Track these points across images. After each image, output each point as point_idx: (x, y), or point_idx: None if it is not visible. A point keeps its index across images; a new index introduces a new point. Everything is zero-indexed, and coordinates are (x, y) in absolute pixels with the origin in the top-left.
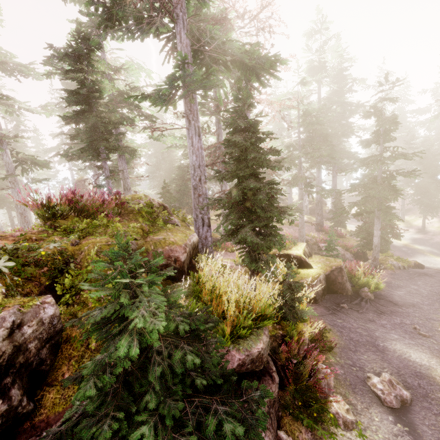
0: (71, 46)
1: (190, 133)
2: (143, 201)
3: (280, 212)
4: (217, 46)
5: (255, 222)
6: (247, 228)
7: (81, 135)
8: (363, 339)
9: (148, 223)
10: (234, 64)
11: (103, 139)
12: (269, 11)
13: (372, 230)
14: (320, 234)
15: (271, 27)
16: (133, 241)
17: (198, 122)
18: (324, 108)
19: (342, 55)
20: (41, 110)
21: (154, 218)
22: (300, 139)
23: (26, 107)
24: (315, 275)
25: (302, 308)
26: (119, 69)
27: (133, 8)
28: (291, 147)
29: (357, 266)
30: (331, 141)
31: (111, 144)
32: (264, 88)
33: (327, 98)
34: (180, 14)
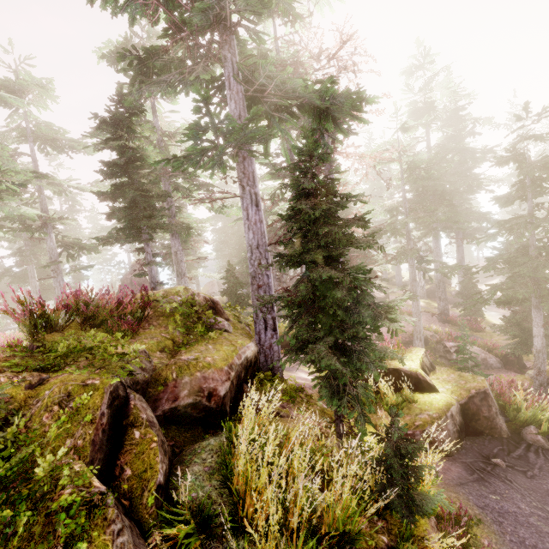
0: (110, 112)
1: (245, 203)
2: (180, 298)
3: (375, 315)
4: (276, 88)
5: (335, 332)
6: (321, 344)
7: (117, 214)
8: (545, 542)
9: (182, 331)
10: (302, 109)
11: (145, 217)
12: (351, 46)
13: (529, 324)
14: (445, 327)
15: (355, 64)
16: (148, 365)
17: (255, 187)
18: (436, 158)
19: (456, 91)
20: (91, 187)
21: (193, 323)
22: (405, 200)
23: (74, 185)
24: (442, 406)
25: (424, 489)
26: (174, 134)
27: (174, 58)
28: (393, 211)
29: (512, 389)
30: (450, 199)
31: (152, 222)
32: (346, 136)
33: (440, 146)
34: (228, 55)
